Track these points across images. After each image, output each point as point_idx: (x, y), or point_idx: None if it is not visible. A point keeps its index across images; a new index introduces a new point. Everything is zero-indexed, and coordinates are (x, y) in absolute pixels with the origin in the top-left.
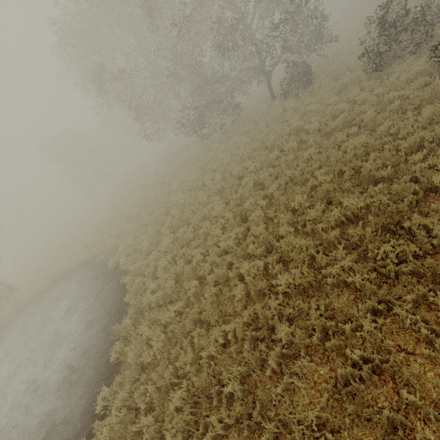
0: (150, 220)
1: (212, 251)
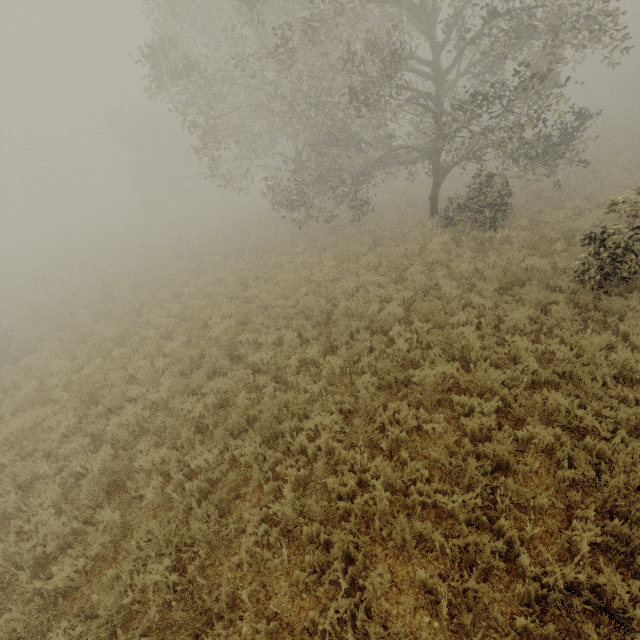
0: (96, 335)
1: None
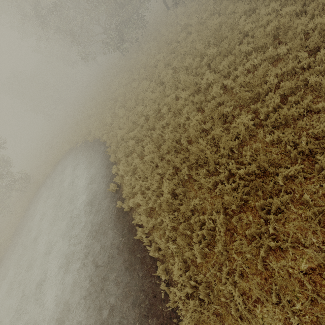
0: (105, 109)
1: (148, 103)
